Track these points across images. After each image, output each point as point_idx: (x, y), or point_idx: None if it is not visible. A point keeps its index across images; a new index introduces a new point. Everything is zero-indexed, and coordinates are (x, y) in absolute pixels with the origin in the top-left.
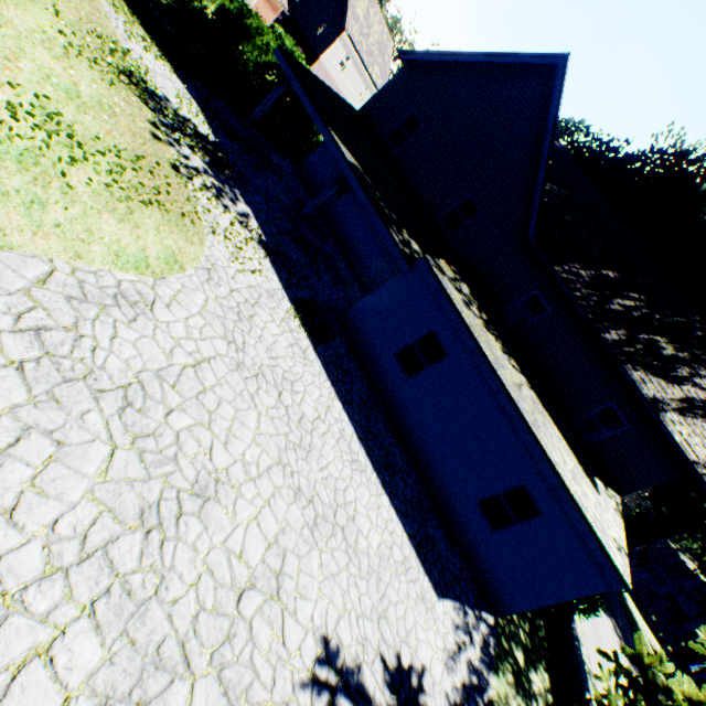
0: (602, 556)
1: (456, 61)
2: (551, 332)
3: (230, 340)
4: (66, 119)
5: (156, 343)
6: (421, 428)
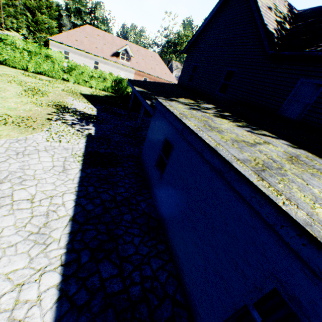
0: None
1: (199, 31)
2: None
3: None
4: None
5: None
6: (170, 219)
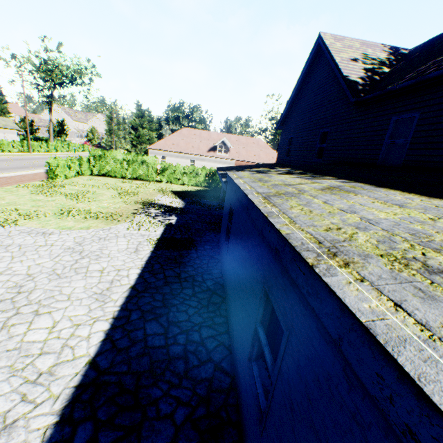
0: (439, 437)
1: (289, 103)
2: (438, 125)
3: (79, 243)
4: (92, 211)
5: (36, 240)
6: (229, 288)
